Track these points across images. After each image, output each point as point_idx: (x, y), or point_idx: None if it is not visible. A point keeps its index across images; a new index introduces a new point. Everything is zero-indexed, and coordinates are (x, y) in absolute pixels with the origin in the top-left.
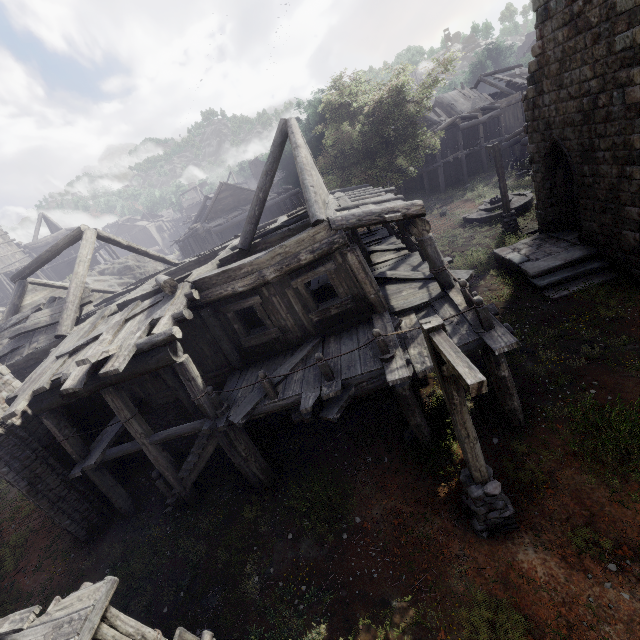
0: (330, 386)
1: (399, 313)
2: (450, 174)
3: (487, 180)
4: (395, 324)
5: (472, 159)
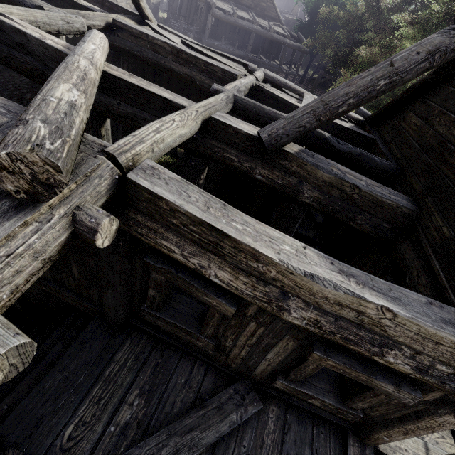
0: None
1: (379, 452)
2: None
3: None
4: None
5: None
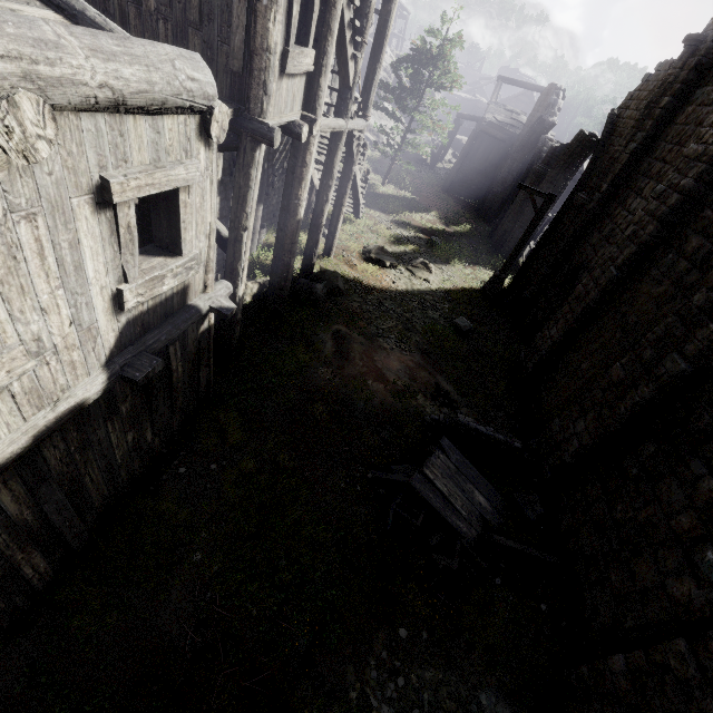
0: None
1: None
2: None
3: None
4: None
5: None
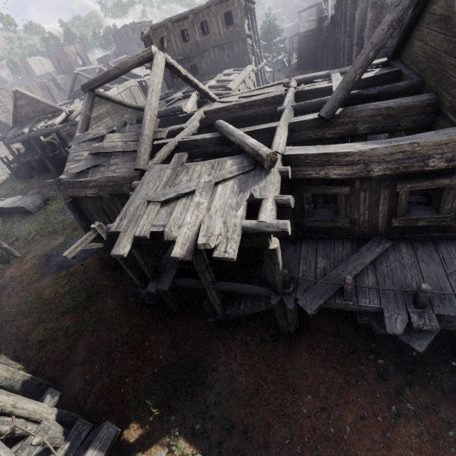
0: None
1: None
2: None
3: None
4: None
5: None
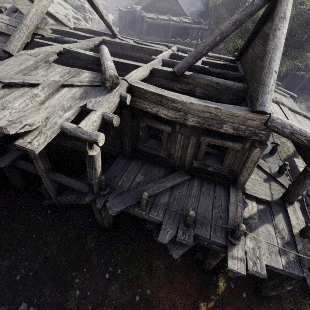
0: (185, 233)
1: (246, 194)
2: (289, 81)
3: (305, 100)
4: (244, 207)
5: (307, 81)
